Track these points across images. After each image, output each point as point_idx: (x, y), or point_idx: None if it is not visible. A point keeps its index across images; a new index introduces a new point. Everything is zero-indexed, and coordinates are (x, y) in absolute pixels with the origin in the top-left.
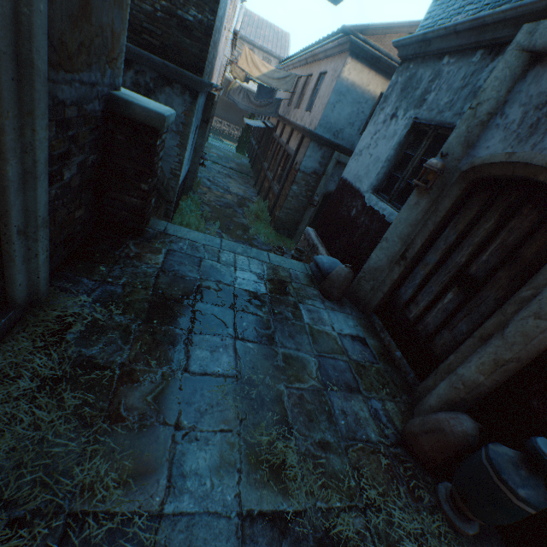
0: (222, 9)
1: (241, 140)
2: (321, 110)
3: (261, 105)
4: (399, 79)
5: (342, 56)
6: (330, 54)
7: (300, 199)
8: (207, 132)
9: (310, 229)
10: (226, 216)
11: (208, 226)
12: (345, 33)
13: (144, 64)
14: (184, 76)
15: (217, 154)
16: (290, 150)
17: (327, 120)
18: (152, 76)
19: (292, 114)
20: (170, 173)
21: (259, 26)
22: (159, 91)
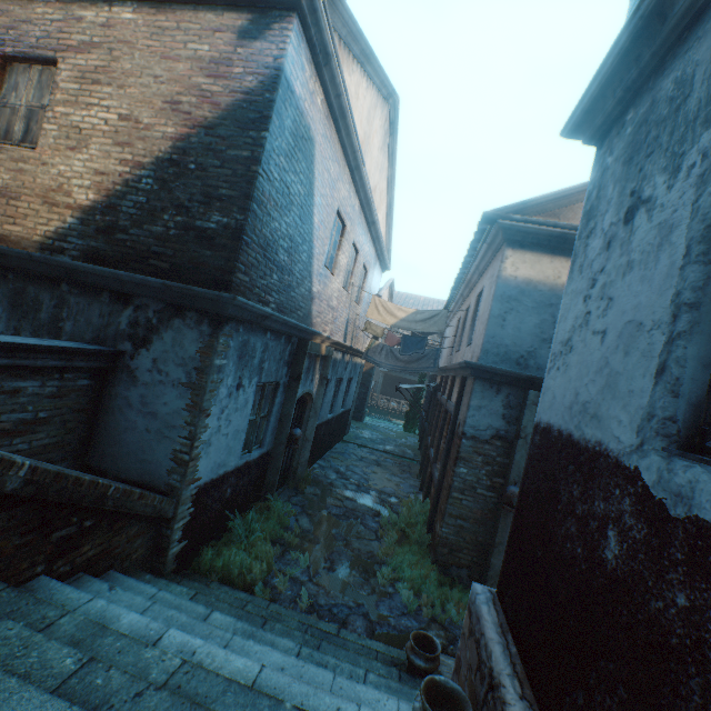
0: (286, 225)
1: (409, 414)
2: (482, 330)
3: (412, 360)
4: (607, 159)
5: (497, 255)
6: (482, 266)
7: (480, 493)
8: (319, 399)
9: (482, 592)
10: (338, 537)
11: (285, 563)
12: (489, 221)
13: (145, 294)
14: (196, 296)
15: (370, 434)
16: (450, 406)
17: (496, 341)
18: (157, 308)
19: (453, 360)
20: (172, 460)
21: (425, 303)
22: (165, 326)
